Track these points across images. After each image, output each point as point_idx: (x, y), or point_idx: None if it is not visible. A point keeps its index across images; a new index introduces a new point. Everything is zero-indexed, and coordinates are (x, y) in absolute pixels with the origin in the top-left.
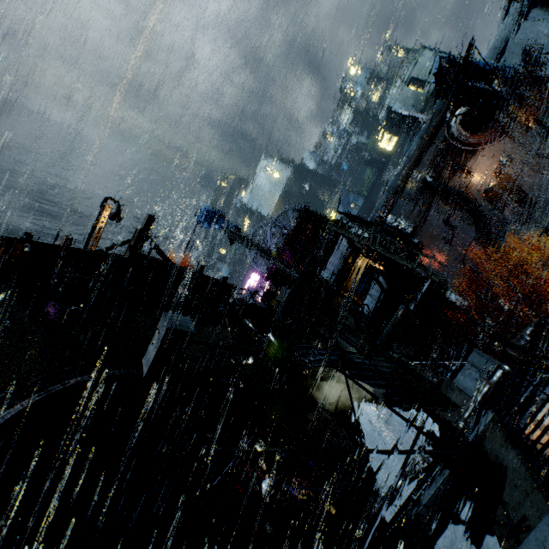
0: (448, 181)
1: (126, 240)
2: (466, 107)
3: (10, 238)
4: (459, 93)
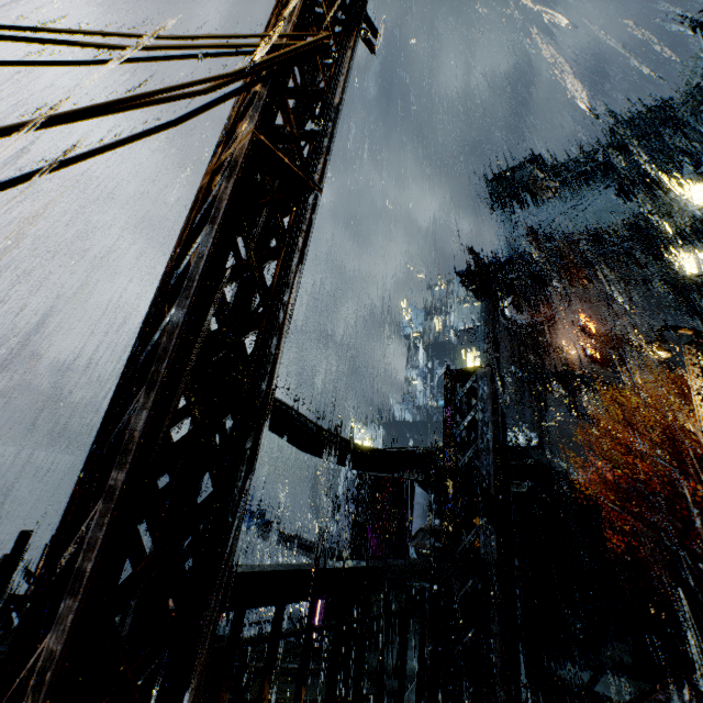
0: (542, 367)
1: None
2: (510, 296)
3: None
4: (497, 289)
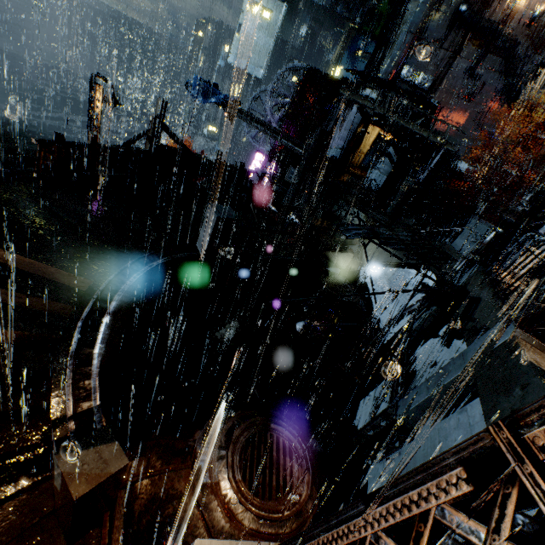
0: (486, 8)
1: (143, 131)
2: None
3: (46, 141)
4: None
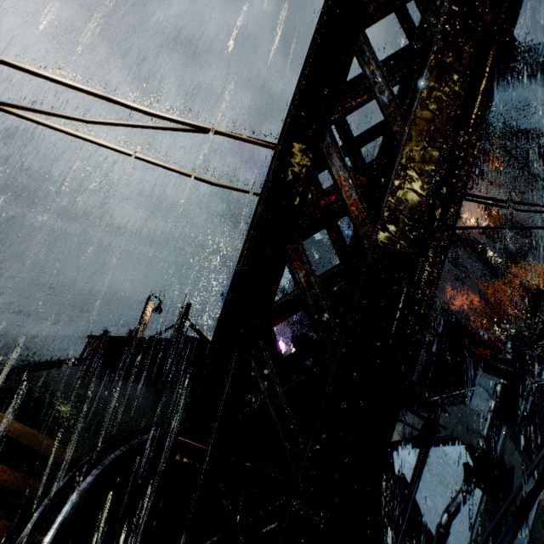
0: None
1: (171, 325)
2: None
3: (94, 336)
4: None
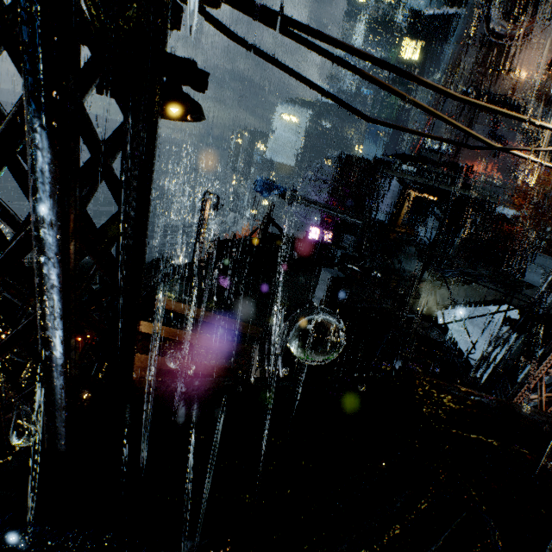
0: (491, 87)
1: (258, 226)
2: None
3: (212, 241)
4: None
